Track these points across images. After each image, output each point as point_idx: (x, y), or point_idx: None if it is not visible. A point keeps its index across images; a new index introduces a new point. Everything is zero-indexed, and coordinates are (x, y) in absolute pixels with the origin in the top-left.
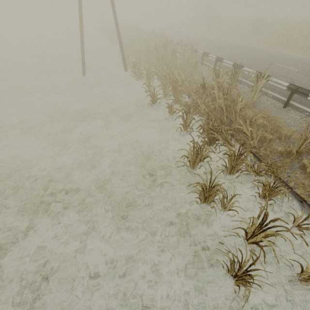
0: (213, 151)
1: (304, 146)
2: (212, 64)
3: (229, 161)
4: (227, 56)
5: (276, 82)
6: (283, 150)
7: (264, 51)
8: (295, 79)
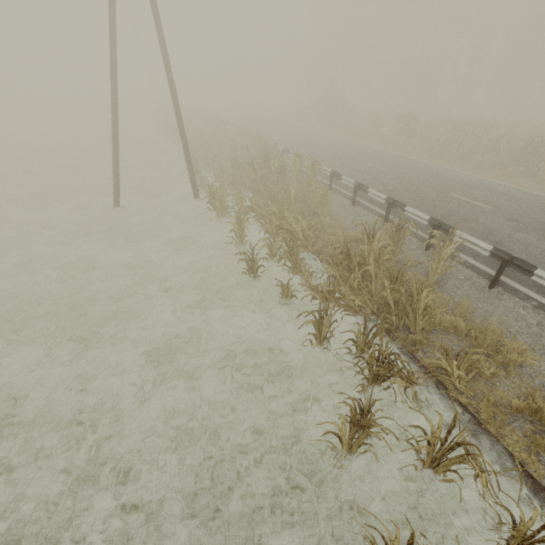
0: (396, 437)
1: None
2: (348, 191)
3: (429, 452)
4: (370, 175)
5: (469, 240)
6: (522, 404)
7: (426, 168)
8: (491, 226)
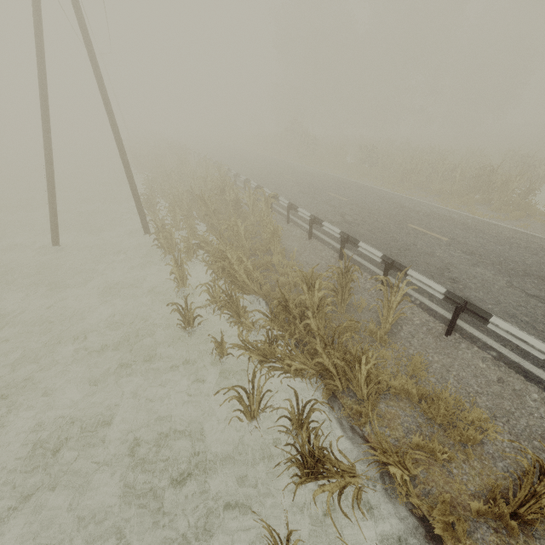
0: None
1: (531, 504)
2: (306, 223)
3: None
4: (330, 206)
5: (422, 281)
6: (483, 507)
7: (386, 197)
8: (448, 260)
